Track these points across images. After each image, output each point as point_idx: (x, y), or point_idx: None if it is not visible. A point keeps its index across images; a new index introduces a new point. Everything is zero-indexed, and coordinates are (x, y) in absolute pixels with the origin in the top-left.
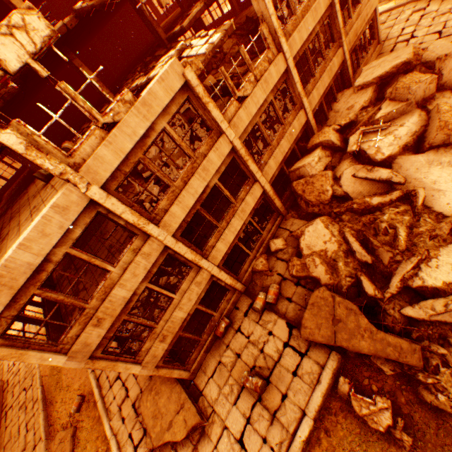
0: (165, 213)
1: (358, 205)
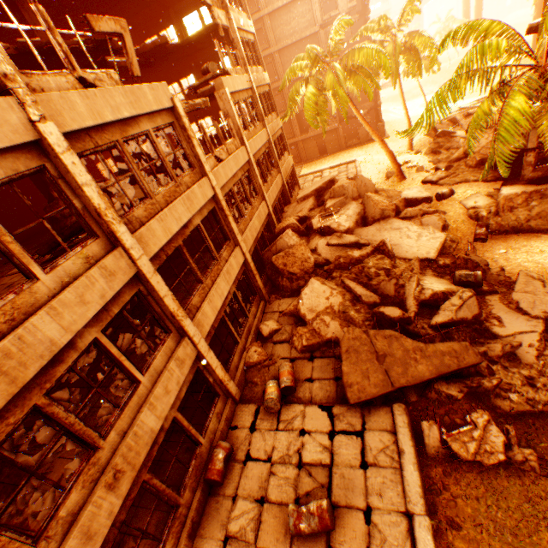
0: (141, 226)
1: (344, 258)
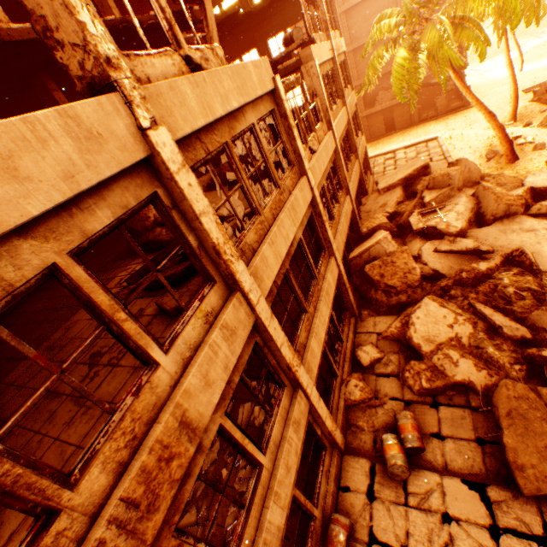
0: (252, 255)
1: (467, 272)
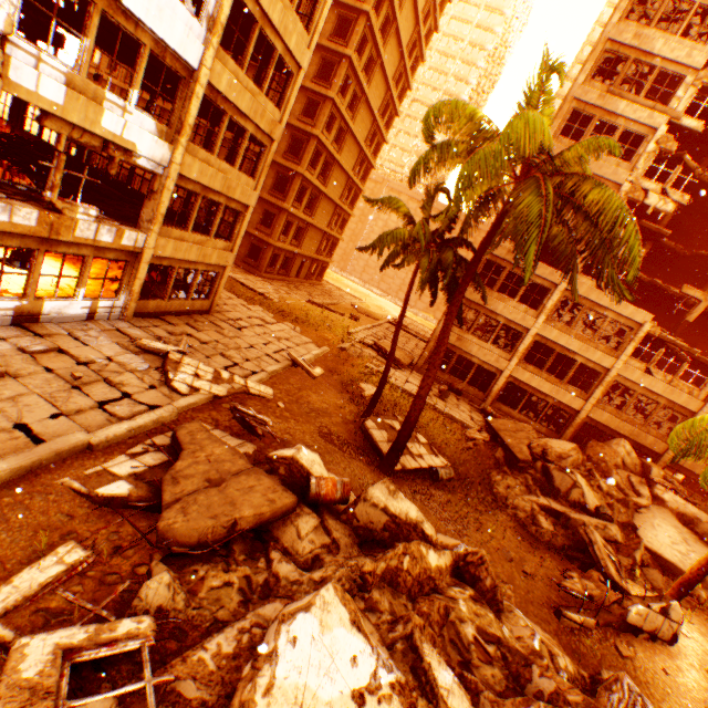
0: (551, 326)
1: (605, 466)
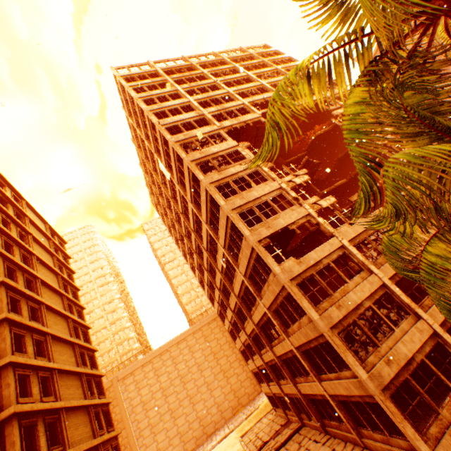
0: (381, 266)
1: None
